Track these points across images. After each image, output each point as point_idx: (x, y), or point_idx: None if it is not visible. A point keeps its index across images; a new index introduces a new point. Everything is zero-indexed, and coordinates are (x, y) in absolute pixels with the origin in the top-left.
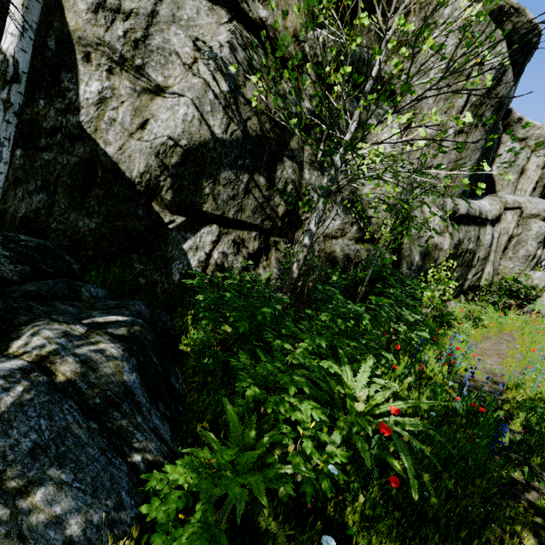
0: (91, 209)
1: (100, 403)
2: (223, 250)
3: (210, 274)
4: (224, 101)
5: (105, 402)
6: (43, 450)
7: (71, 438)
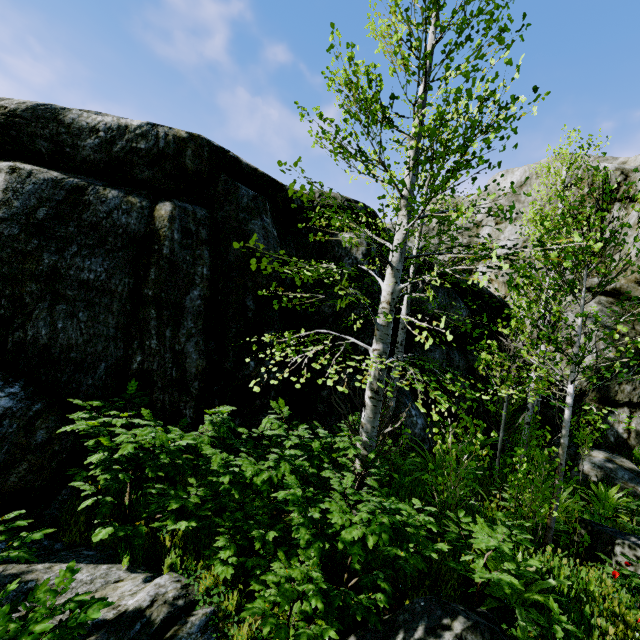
0: (552, 406)
1: (636, 474)
2: (637, 422)
3: (634, 437)
4: (609, 340)
5: (638, 474)
6: (632, 479)
7: (637, 479)
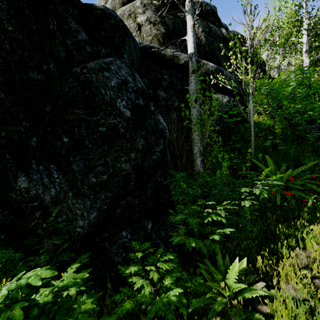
0: None
1: None
2: None
3: None
4: None
5: None
6: None
7: None
